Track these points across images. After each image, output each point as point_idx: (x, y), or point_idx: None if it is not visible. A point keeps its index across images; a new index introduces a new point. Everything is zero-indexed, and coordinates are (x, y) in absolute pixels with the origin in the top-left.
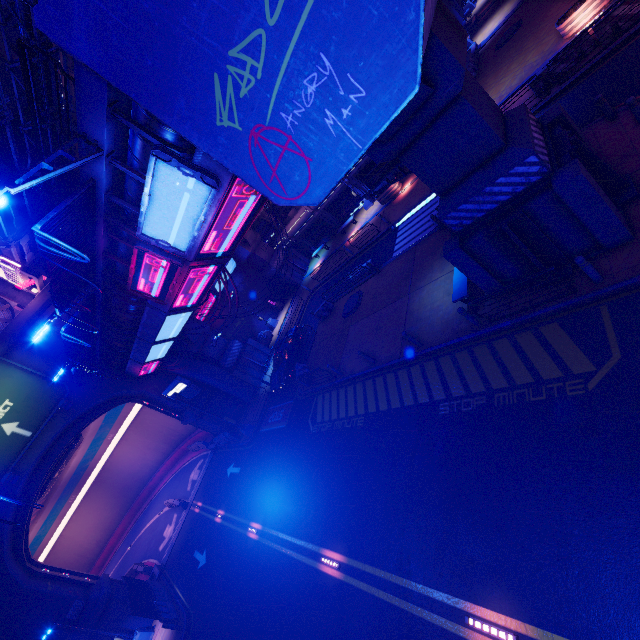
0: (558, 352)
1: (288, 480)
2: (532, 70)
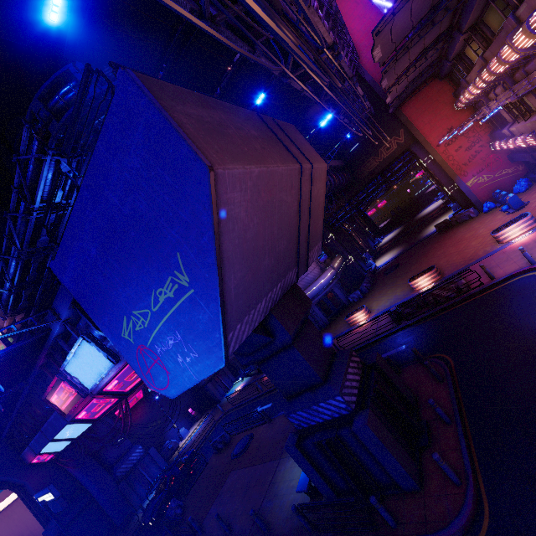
0: None
1: None
2: (397, 300)
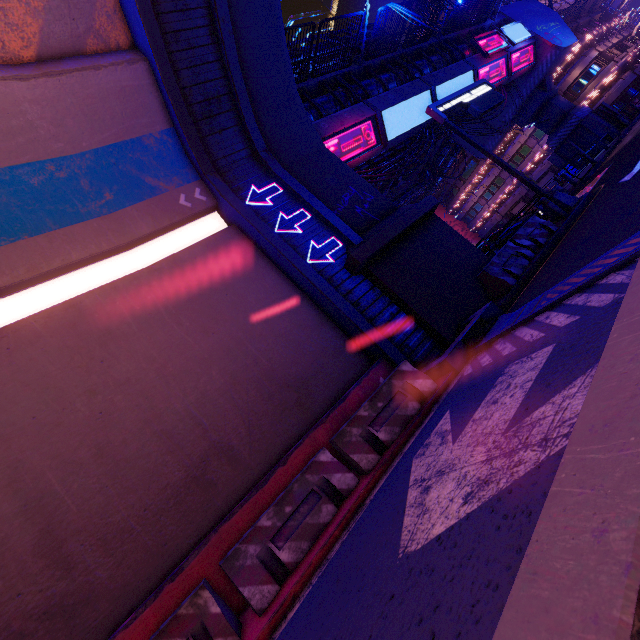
0: None
1: None
2: None
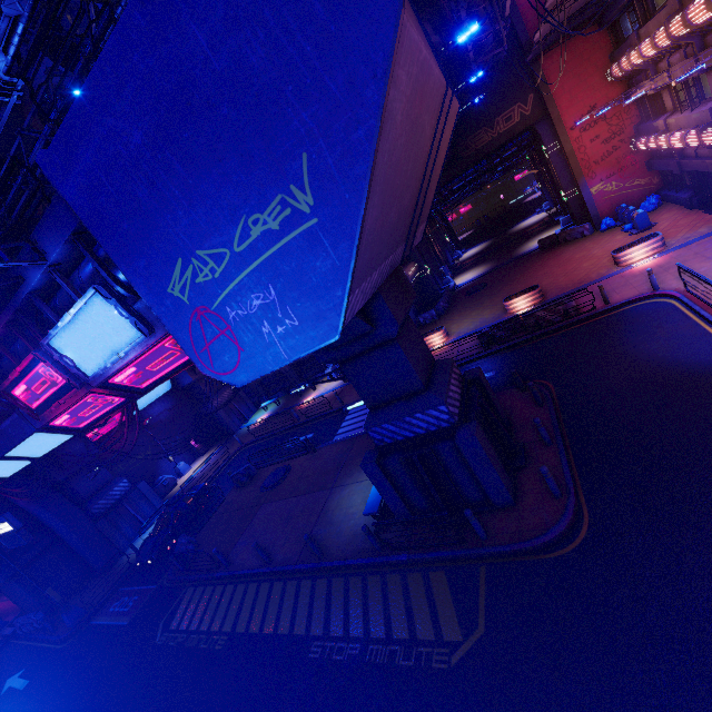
0: (437, 607)
1: None
2: (484, 324)
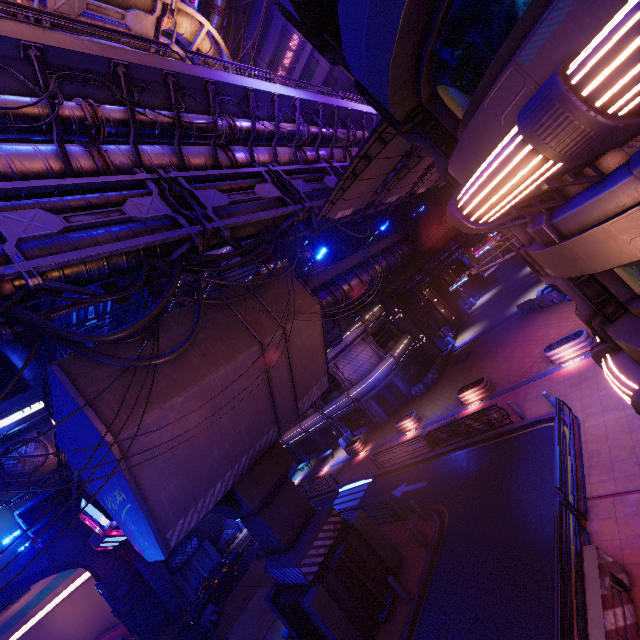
0: None
1: None
2: (446, 412)
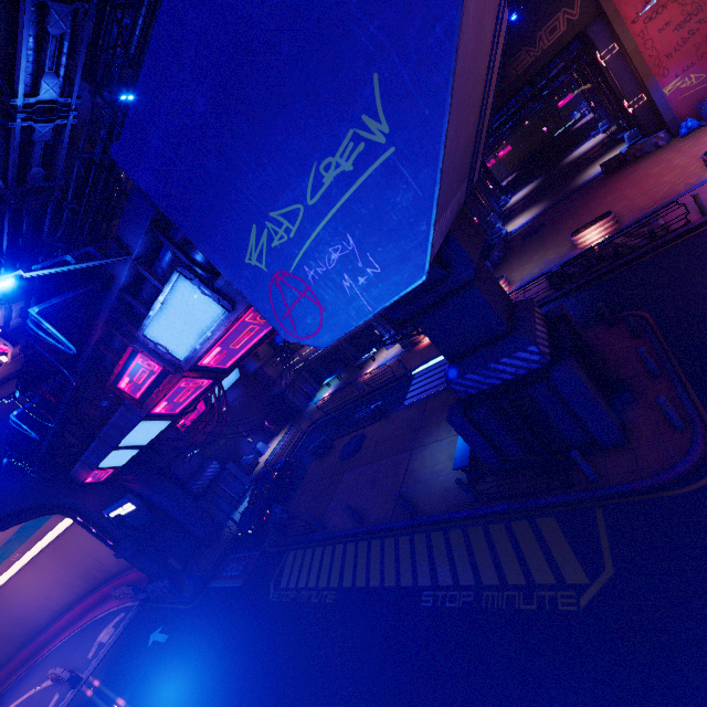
0: (553, 552)
1: (224, 666)
2: (550, 265)
